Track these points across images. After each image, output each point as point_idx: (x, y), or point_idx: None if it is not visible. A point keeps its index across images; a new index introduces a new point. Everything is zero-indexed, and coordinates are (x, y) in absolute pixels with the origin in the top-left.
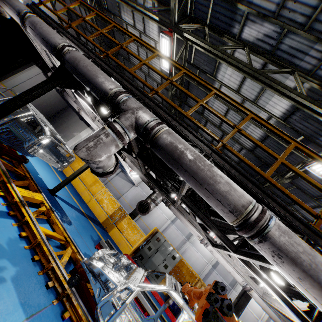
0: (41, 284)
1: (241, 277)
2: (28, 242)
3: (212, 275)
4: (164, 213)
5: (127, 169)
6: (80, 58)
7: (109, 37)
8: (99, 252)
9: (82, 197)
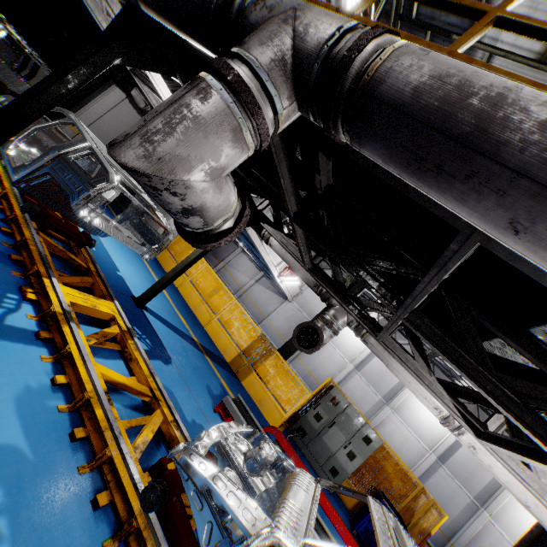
0: (81, 496)
1: None
2: (70, 396)
3: (438, 474)
4: (342, 351)
5: (274, 270)
6: None
7: None
8: (211, 432)
9: (196, 316)
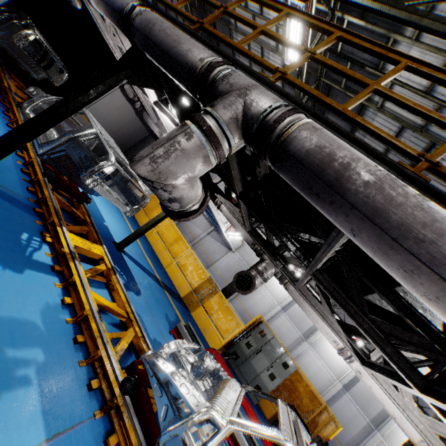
0: (80, 381)
1: (419, 433)
2: (73, 312)
3: (342, 400)
4: (272, 295)
5: (222, 226)
6: (156, 19)
7: (206, 0)
8: (170, 344)
9: (159, 259)
